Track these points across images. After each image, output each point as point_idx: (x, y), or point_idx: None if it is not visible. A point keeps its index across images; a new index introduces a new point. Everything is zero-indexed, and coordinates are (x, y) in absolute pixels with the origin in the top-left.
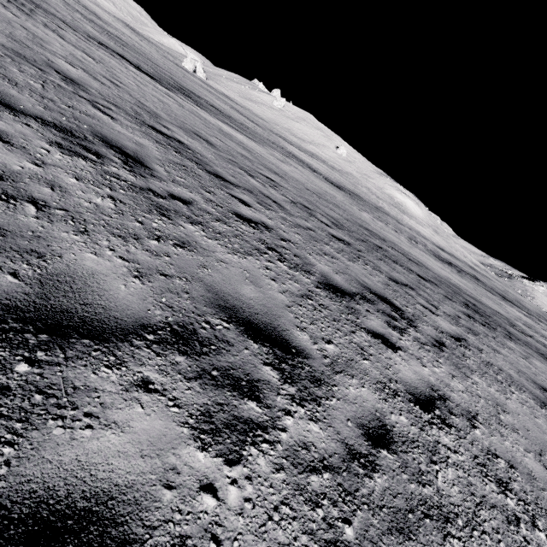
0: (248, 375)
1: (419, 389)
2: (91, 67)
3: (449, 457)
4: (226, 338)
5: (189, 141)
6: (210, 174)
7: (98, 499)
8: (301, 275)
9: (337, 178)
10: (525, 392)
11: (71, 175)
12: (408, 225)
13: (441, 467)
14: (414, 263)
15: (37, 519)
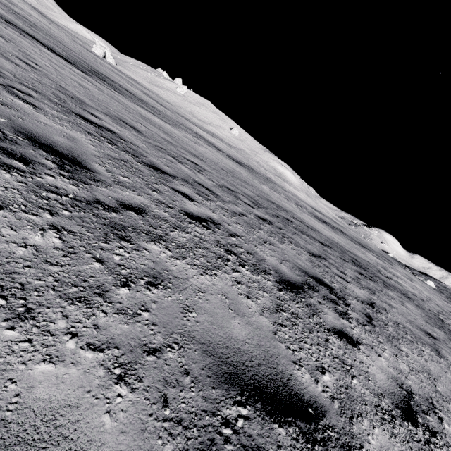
0: None
1: (395, 393)
2: (0, 46)
3: None
4: (254, 440)
5: (118, 129)
6: (149, 167)
7: None
8: (263, 278)
9: (234, 154)
10: (425, 345)
11: None
12: (290, 191)
13: None
14: (311, 229)
15: None
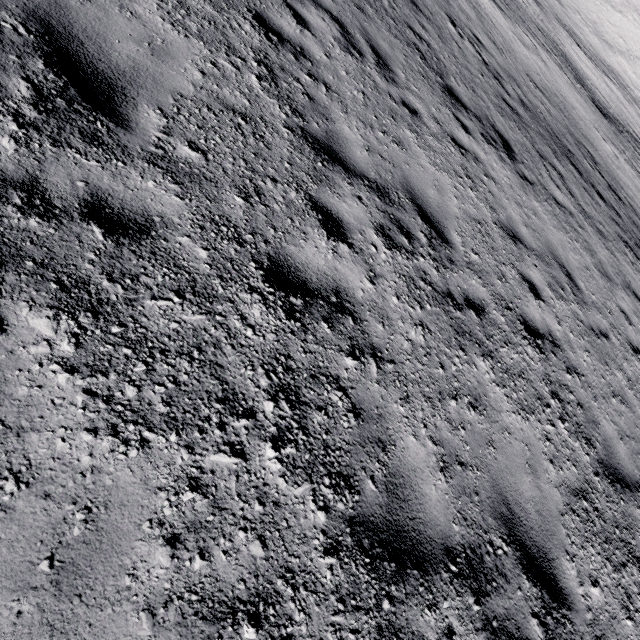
0: (361, 51)
1: (462, 143)
2: None
3: (445, 148)
4: (359, 40)
5: None
6: None
7: (306, 20)
8: (430, 72)
9: (624, 112)
10: (592, 258)
11: None
12: None
13: (435, 140)
14: (614, 195)
15: (295, 11)
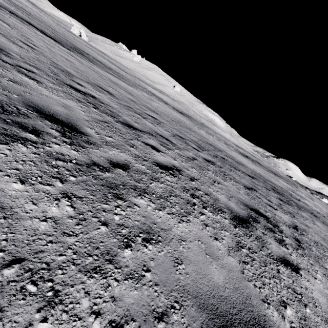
0: None
1: None
2: (7, 32)
3: None
4: None
5: (98, 94)
6: (124, 125)
7: None
8: (221, 218)
9: (177, 106)
10: None
11: (13, 177)
12: (218, 133)
13: None
14: (240, 165)
15: None
